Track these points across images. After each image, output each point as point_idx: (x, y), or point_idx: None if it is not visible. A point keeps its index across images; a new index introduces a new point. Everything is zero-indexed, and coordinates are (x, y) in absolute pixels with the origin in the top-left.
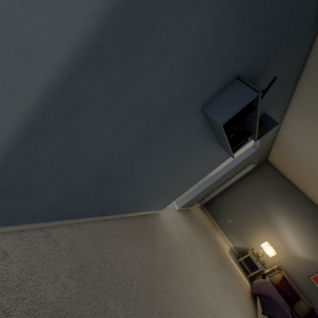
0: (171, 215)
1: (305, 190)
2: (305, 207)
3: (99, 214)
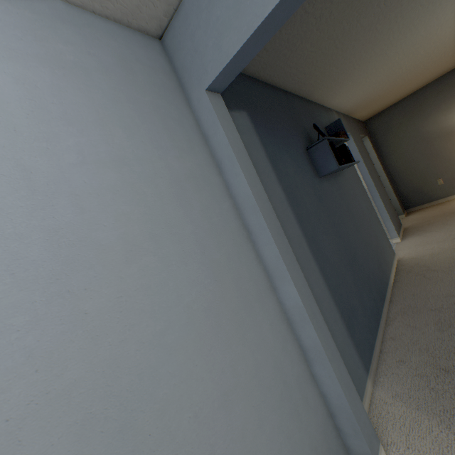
0: (405, 248)
1: (419, 85)
2: (446, 85)
3: (382, 301)
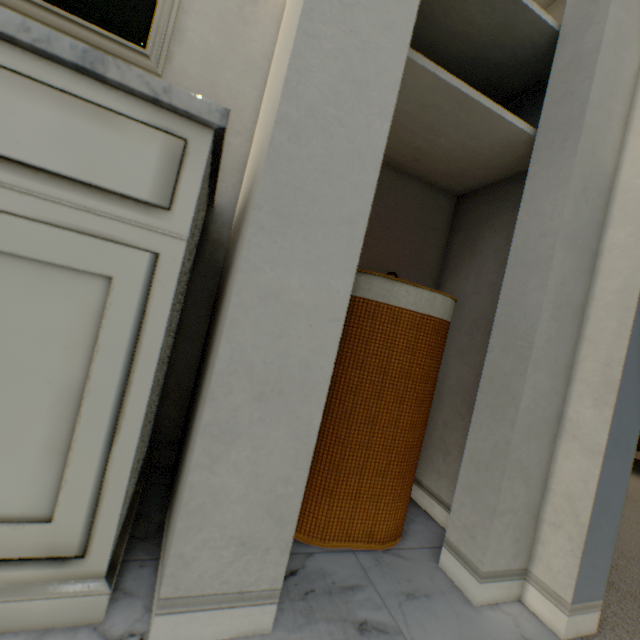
0: None
1: None
2: None
3: None
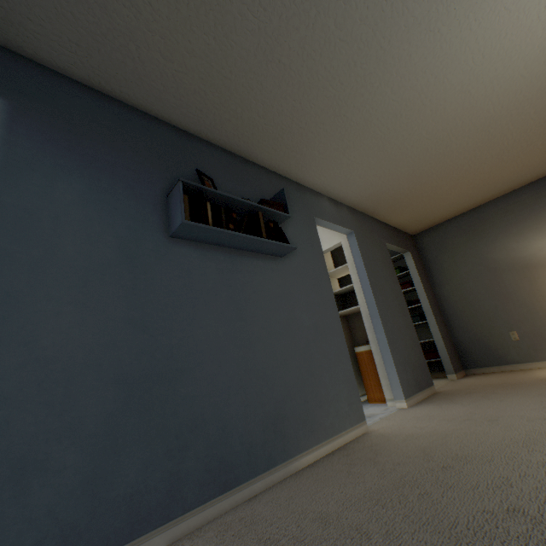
0: (398, 418)
1: (475, 197)
2: (517, 203)
3: (217, 487)
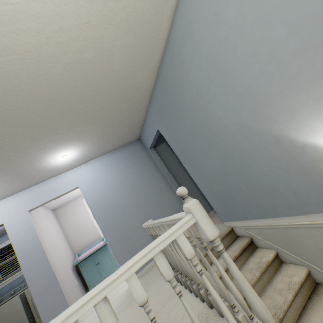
0: None
1: None
2: None
3: None
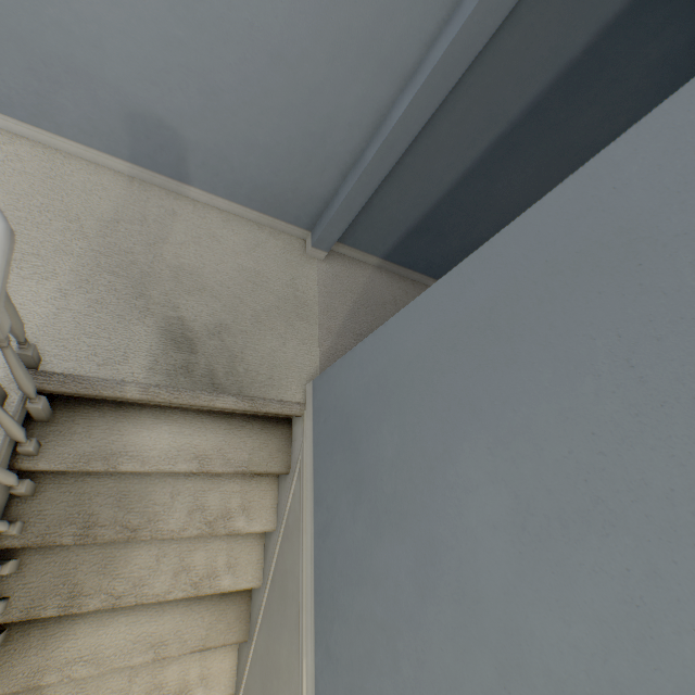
0: None
1: None
2: None
3: None
